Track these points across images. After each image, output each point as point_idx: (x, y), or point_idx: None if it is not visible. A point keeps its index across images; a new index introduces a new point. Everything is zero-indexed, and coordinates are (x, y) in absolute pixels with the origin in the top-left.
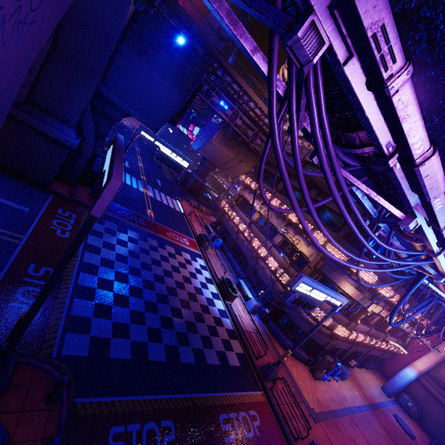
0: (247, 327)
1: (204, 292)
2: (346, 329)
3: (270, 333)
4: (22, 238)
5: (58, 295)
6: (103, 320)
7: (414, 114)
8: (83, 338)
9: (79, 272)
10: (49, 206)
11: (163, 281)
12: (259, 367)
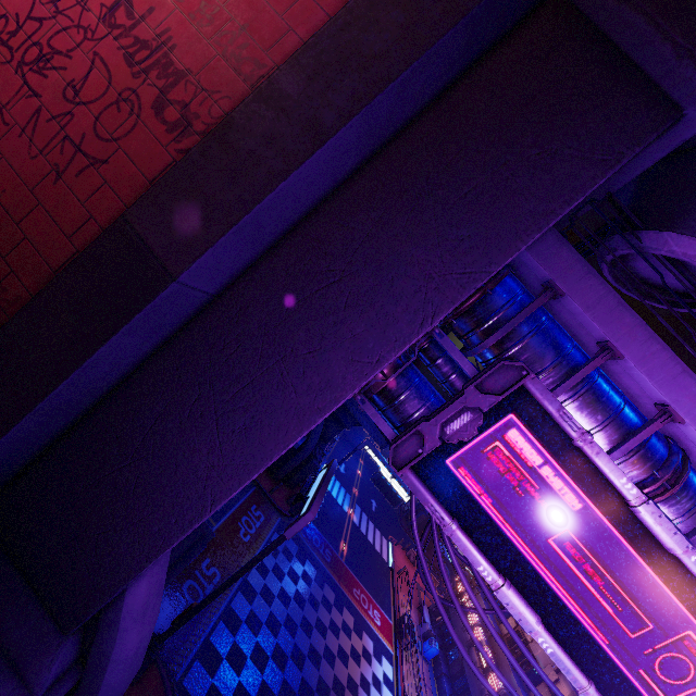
0: None
1: None
2: None
3: None
4: (214, 526)
5: (210, 607)
6: (232, 670)
7: (470, 550)
8: (206, 679)
9: (238, 591)
10: (248, 498)
11: (318, 665)
12: None
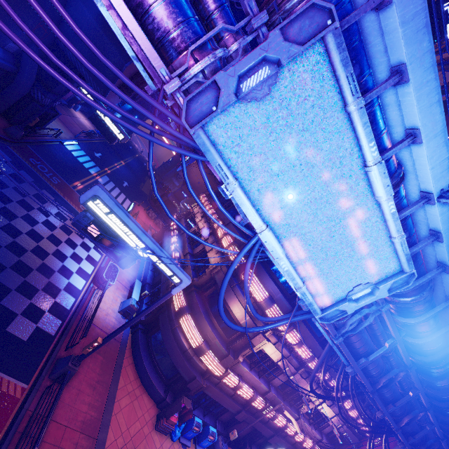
0: (97, 319)
1: (67, 261)
2: (221, 363)
3: (131, 346)
4: None
5: None
6: None
7: None
8: None
9: None
10: None
11: (11, 219)
12: (58, 358)
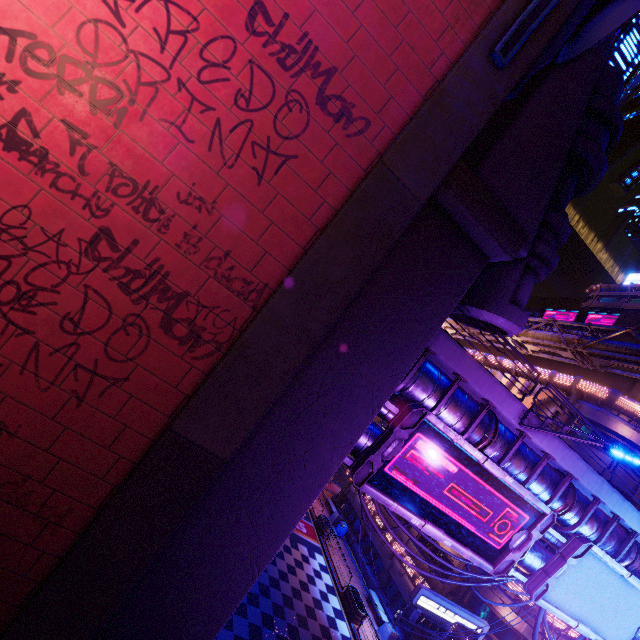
0: None
1: (324, 606)
2: None
3: None
4: None
5: None
6: (226, 630)
7: (406, 513)
8: None
9: None
10: None
11: (279, 587)
12: None
